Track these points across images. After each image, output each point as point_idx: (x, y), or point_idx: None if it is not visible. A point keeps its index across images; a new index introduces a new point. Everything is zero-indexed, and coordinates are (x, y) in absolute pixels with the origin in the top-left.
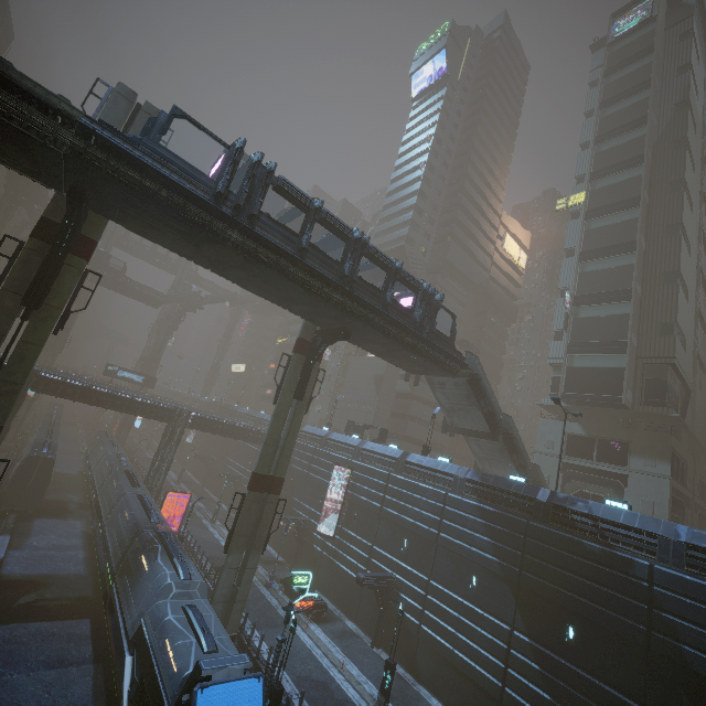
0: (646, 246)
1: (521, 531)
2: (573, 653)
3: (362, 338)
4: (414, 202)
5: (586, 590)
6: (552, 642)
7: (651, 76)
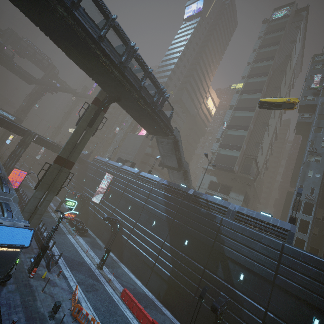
0: (259, 111)
1: (178, 204)
2: (185, 250)
3: (127, 105)
4: (172, 67)
5: (196, 227)
6: (178, 246)
7: (281, 40)
